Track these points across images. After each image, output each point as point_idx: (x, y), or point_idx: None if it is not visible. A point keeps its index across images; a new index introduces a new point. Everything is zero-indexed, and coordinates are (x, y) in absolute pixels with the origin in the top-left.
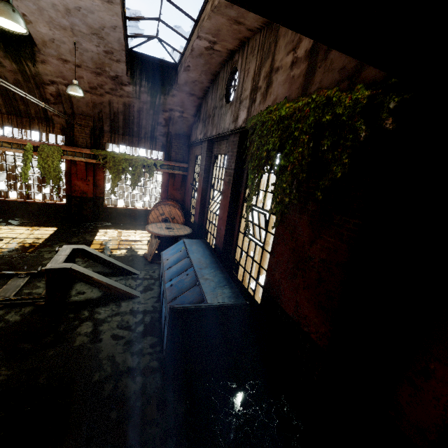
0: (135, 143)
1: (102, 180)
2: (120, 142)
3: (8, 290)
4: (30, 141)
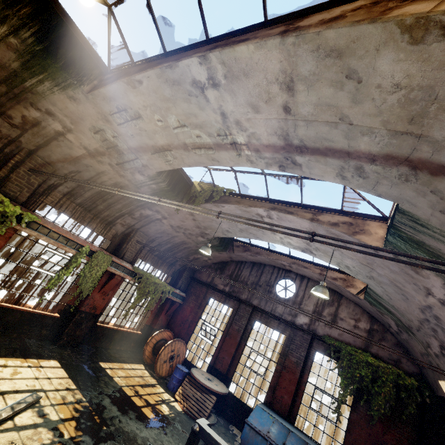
0: (158, 265)
1: (113, 294)
2: (149, 260)
3: None
4: (88, 243)
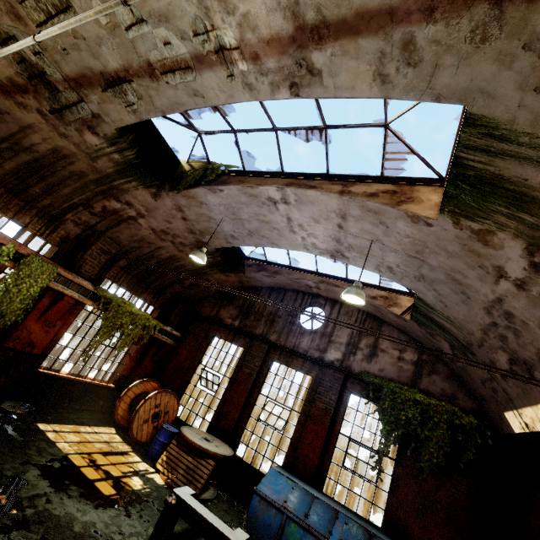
0: (139, 290)
1: (65, 327)
2: (124, 283)
3: None
4: (12, 241)
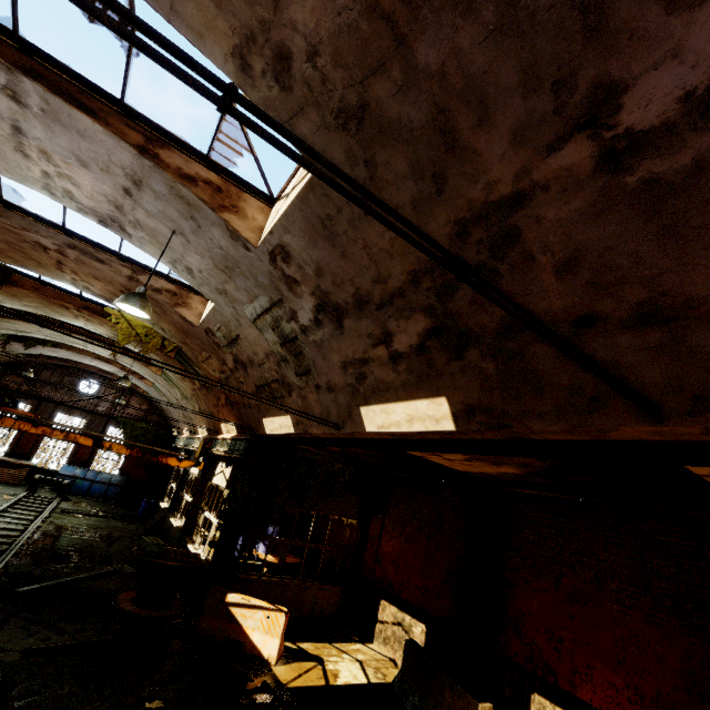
0: None
1: None
2: None
3: (44, 499)
4: None
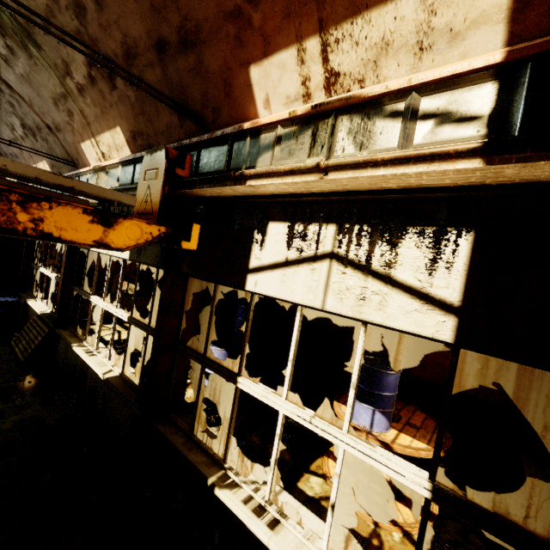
0: None
1: None
2: None
3: None
4: None
